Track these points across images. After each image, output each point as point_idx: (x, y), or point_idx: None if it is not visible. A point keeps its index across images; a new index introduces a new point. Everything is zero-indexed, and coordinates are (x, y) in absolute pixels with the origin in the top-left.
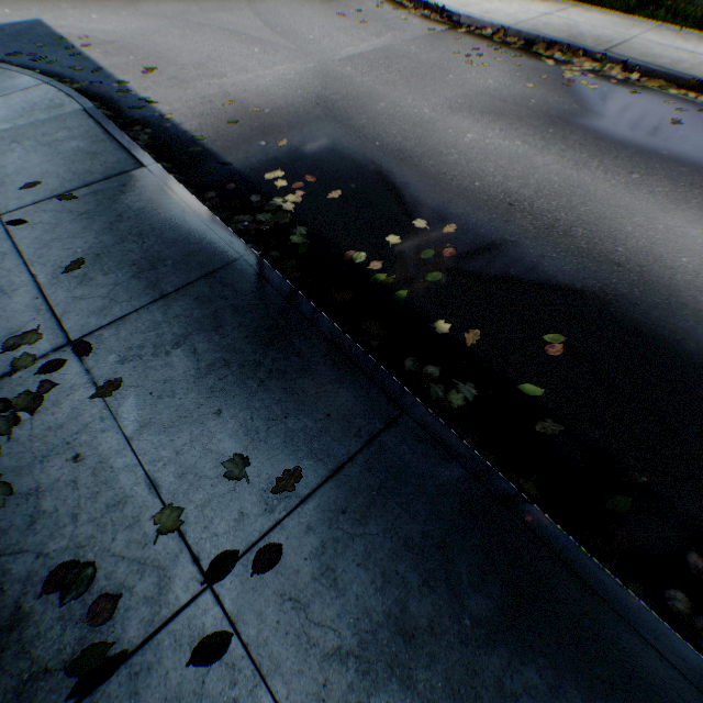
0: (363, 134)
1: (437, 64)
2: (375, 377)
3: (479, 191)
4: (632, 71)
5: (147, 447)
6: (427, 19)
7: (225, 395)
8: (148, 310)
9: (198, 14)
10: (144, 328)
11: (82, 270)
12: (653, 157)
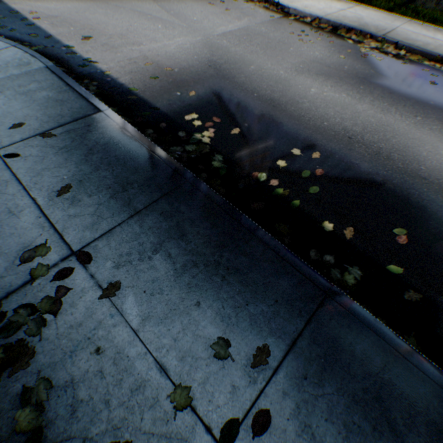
0: (244, 88)
1: (281, 40)
2: (300, 269)
3: (328, 128)
4: (400, 49)
5: (151, 337)
6: (268, 9)
7: (200, 290)
8: (128, 224)
9: None
10: (128, 239)
11: (71, 193)
12: (425, 106)
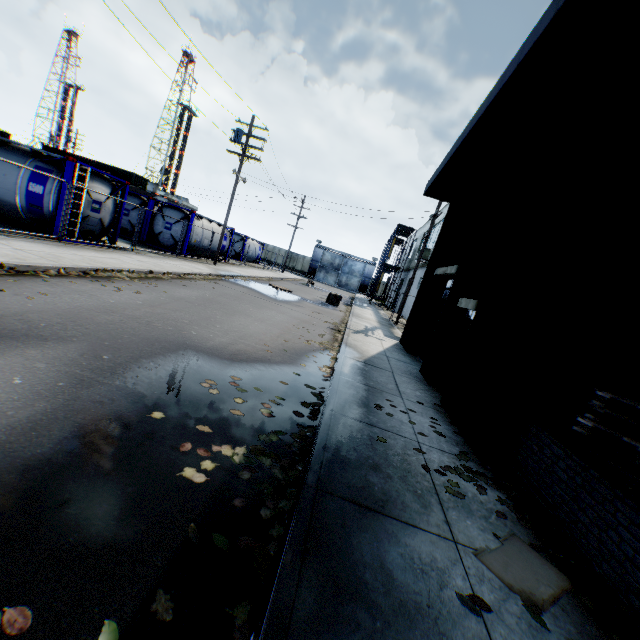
0: None
1: None
2: None
3: None
4: None
5: None
6: None
7: None
8: None
9: None
10: None
11: None
12: None
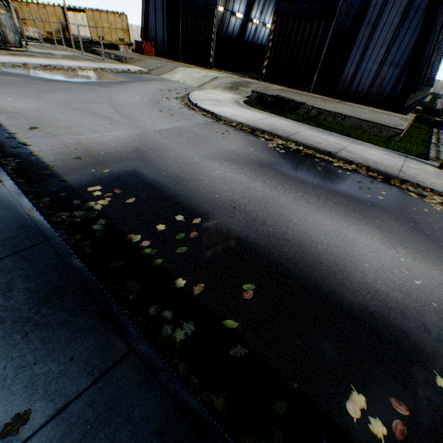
0: (157, 168)
1: (206, 136)
2: (118, 323)
3: (217, 200)
4: (300, 145)
5: None
6: (205, 115)
7: None
8: None
9: (78, 103)
10: None
11: None
12: (309, 185)
